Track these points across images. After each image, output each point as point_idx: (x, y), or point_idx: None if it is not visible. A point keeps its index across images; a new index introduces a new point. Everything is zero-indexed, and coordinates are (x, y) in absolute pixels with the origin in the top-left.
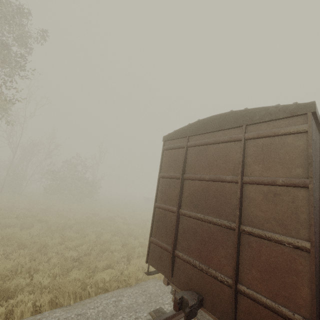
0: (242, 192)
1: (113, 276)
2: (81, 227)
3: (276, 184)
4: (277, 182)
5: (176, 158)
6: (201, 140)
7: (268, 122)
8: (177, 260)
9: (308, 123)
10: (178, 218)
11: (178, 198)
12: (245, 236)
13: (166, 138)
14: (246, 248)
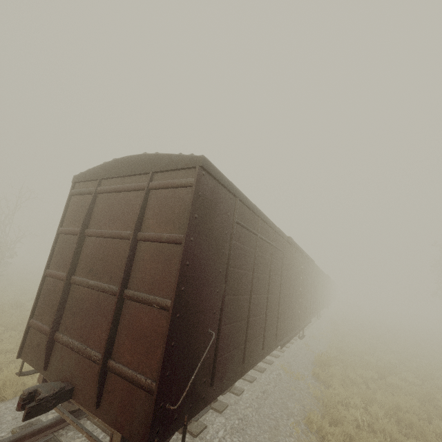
0: (134, 250)
1: None
2: None
3: (162, 241)
4: (162, 238)
5: (83, 207)
6: (111, 186)
7: (171, 172)
8: (56, 346)
9: (195, 177)
10: (67, 288)
11: (70, 261)
12: (128, 302)
13: (77, 179)
14: (126, 316)
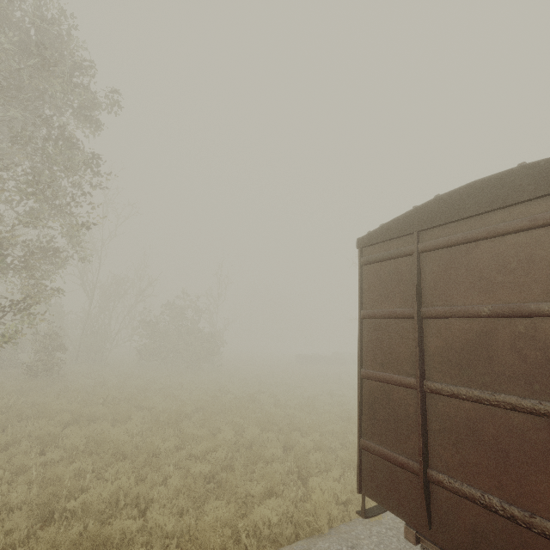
0: None
1: (281, 512)
2: (207, 417)
3: None
4: None
5: (395, 277)
6: (451, 235)
7: None
8: (436, 491)
9: None
10: (423, 400)
11: (416, 358)
12: None
13: (365, 242)
14: None
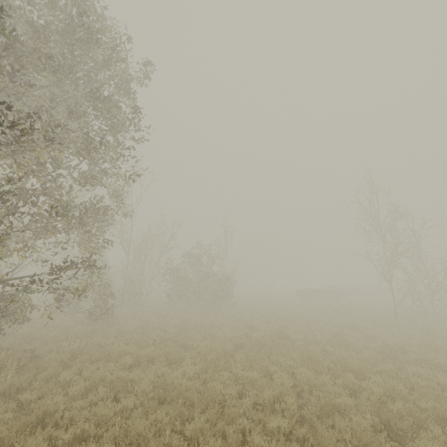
0: None
1: None
2: (252, 357)
3: None
4: None
5: None
6: None
7: None
8: None
9: None
10: None
11: None
12: None
13: None
14: None
